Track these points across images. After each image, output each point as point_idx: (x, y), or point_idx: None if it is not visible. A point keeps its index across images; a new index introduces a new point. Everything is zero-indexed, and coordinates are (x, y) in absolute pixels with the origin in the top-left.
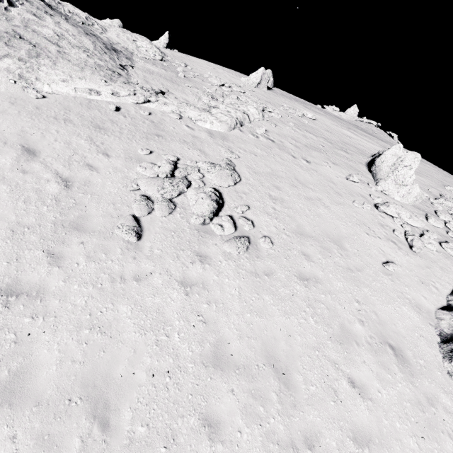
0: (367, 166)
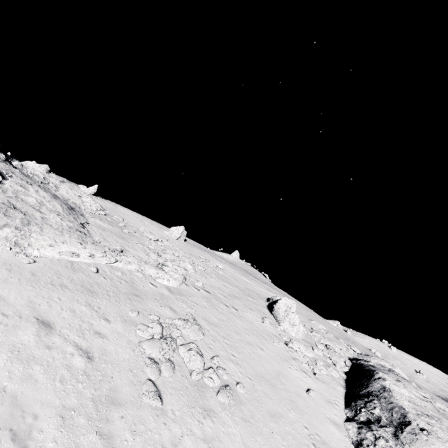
0: (268, 309)
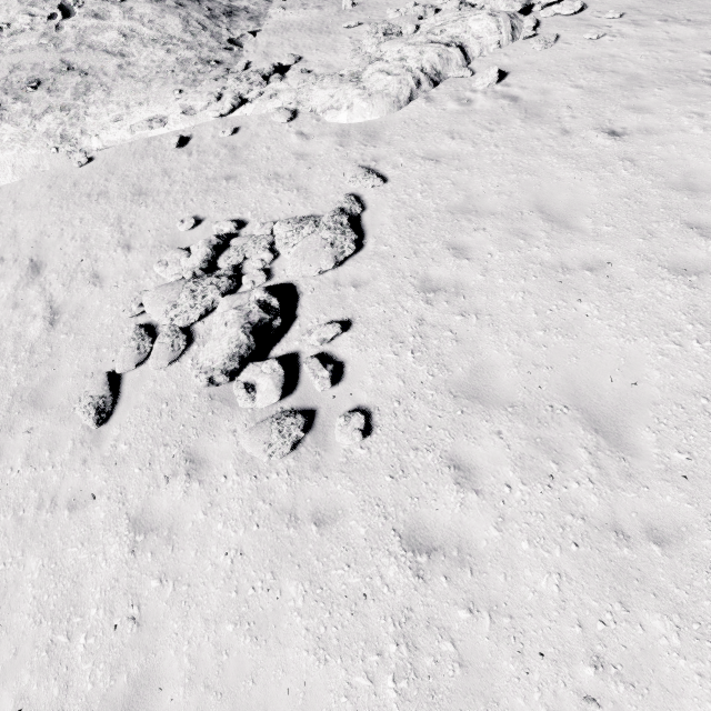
0: None
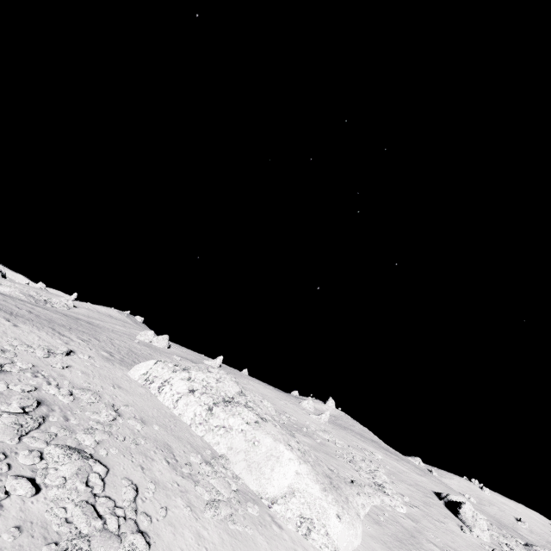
0: (448, 510)
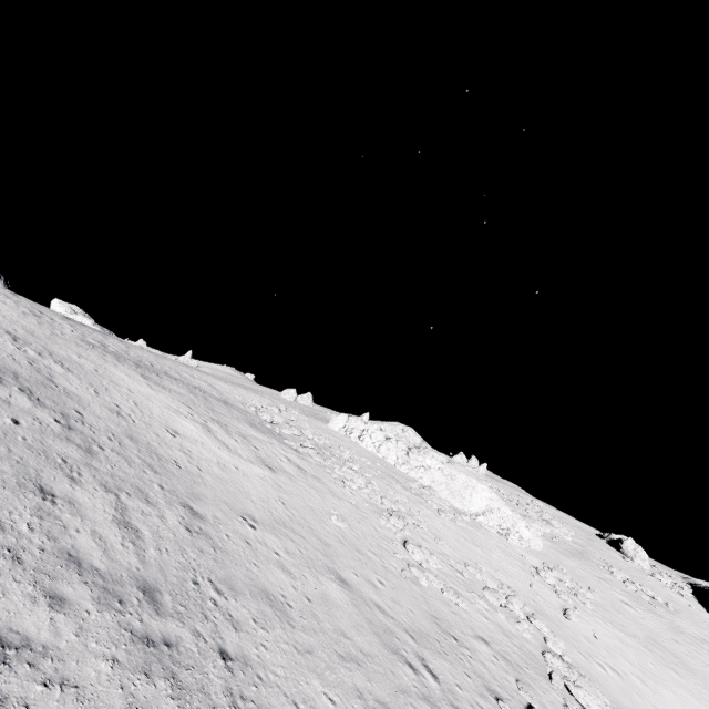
0: (611, 546)
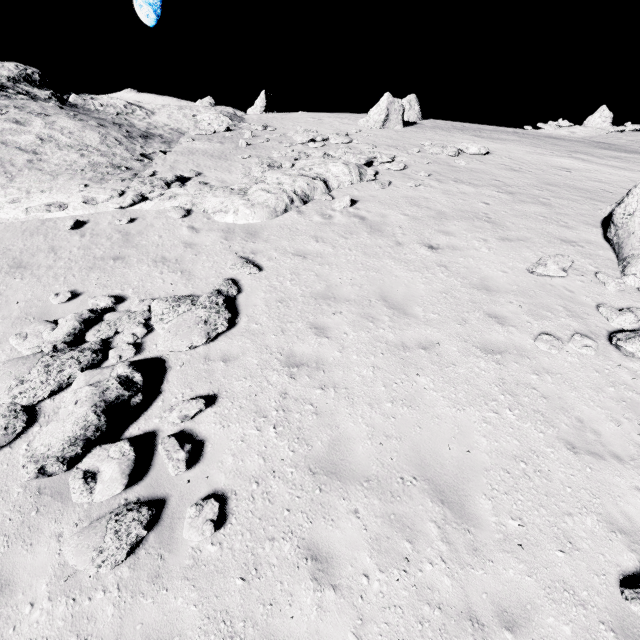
0: (602, 227)
